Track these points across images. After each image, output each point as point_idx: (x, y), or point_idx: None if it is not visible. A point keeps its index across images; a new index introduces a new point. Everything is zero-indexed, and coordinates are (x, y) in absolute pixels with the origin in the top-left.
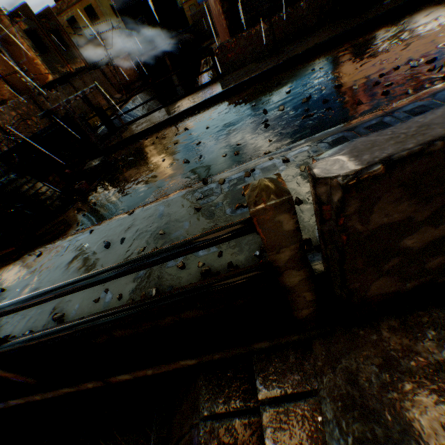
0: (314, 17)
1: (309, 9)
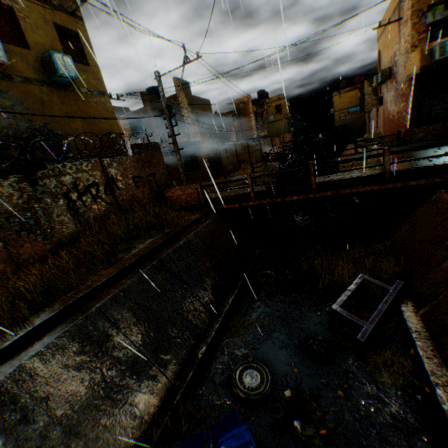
0: None
1: None
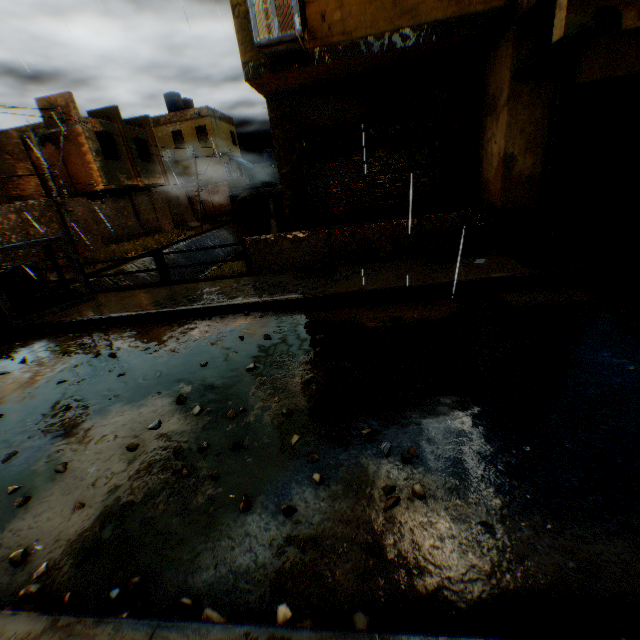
0: (389, 244)
1: (383, 233)
